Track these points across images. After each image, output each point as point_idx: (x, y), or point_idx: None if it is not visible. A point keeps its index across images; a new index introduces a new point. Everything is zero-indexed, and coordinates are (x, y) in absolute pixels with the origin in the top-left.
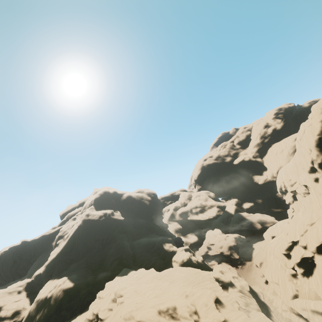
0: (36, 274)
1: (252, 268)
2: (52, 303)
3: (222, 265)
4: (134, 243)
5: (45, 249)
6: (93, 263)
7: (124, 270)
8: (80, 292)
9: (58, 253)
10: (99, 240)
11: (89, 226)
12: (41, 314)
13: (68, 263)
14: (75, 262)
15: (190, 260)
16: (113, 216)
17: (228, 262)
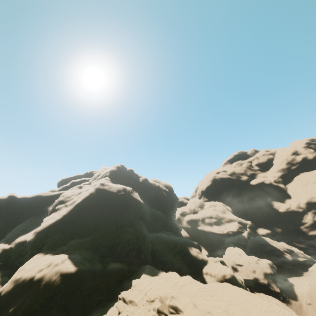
0: (19, 240)
1: (304, 311)
2: (41, 291)
3: (270, 296)
4: (151, 236)
5: (35, 213)
6: (102, 246)
7: (149, 267)
8: (83, 284)
9: (56, 220)
10: (113, 219)
11: (104, 198)
12: (18, 305)
13: (67, 238)
14: (76, 238)
15: (235, 279)
16: (133, 194)
17: (265, 294)
